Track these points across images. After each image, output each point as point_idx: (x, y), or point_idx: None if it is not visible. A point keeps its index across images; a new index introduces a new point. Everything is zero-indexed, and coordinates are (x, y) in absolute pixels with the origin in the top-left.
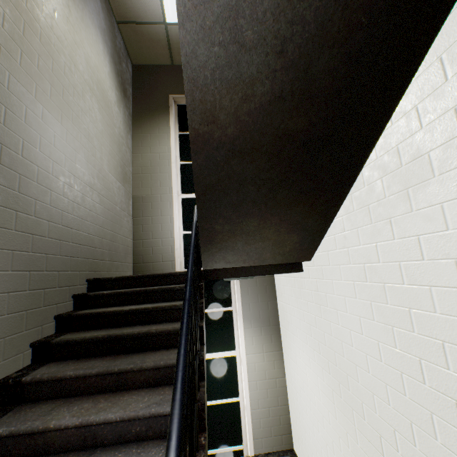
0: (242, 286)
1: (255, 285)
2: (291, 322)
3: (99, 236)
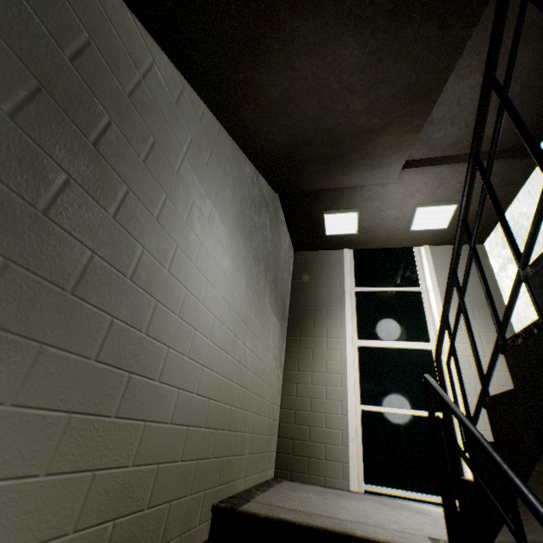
0: (434, 258)
1: None
2: None
3: None
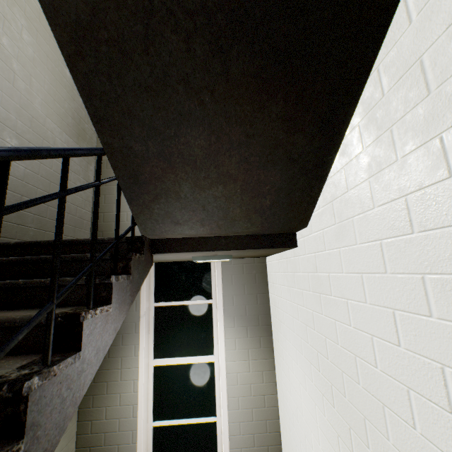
0: (224, 274)
1: (242, 272)
2: (283, 321)
3: (15, 191)
